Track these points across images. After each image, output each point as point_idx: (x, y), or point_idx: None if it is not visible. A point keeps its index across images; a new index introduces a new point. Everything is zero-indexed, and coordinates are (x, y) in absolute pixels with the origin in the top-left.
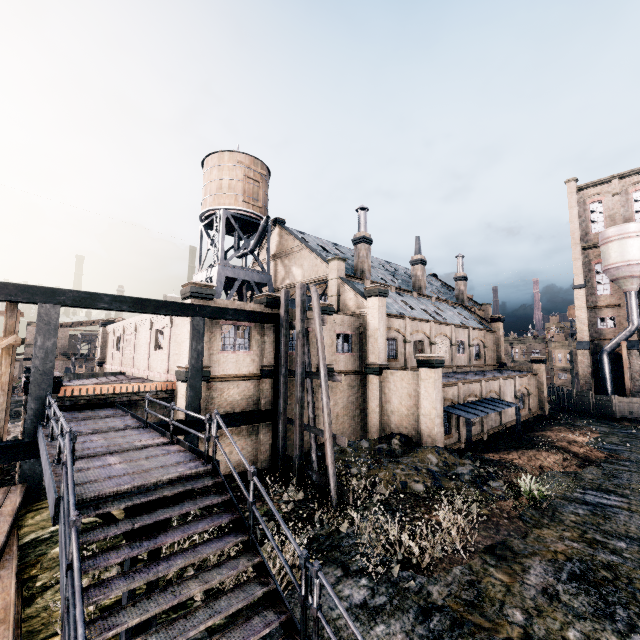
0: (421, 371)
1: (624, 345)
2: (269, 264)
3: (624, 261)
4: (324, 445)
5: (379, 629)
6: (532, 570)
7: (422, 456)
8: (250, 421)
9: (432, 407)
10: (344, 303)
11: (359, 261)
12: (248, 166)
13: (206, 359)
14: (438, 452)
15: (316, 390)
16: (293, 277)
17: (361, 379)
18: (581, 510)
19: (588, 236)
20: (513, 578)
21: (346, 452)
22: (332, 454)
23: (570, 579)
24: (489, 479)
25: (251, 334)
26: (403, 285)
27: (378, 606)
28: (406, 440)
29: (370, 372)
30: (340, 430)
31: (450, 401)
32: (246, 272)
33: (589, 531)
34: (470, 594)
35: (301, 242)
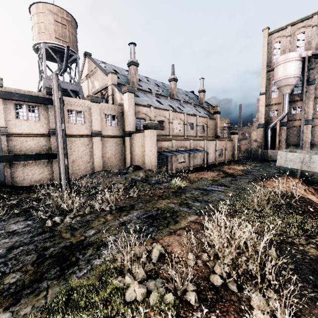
0: (145, 132)
1: (278, 123)
2: (80, 80)
3: (284, 76)
4: (96, 172)
5: (3, 241)
6: (130, 215)
7: (136, 173)
8: (41, 158)
9: (149, 150)
10: (115, 99)
11: (131, 76)
12: (56, 13)
13: (3, 123)
14: (146, 171)
15: (92, 144)
16: (95, 87)
17: (124, 140)
18: (197, 192)
19: (271, 64)
20: (115, 218)
21: (100, 173)
22: (63, 168)
23: (145, 217)
24: (164, 182)
25: (39, 110)
26: (164, 93)
27: (19, 231)
28: (136, 168)
29: (125, 135)
30: (111, 166)
31: (165, 149)
32: (64, 84)
33: (188, 200)
34: (80, 225)
35: (96, 65)
